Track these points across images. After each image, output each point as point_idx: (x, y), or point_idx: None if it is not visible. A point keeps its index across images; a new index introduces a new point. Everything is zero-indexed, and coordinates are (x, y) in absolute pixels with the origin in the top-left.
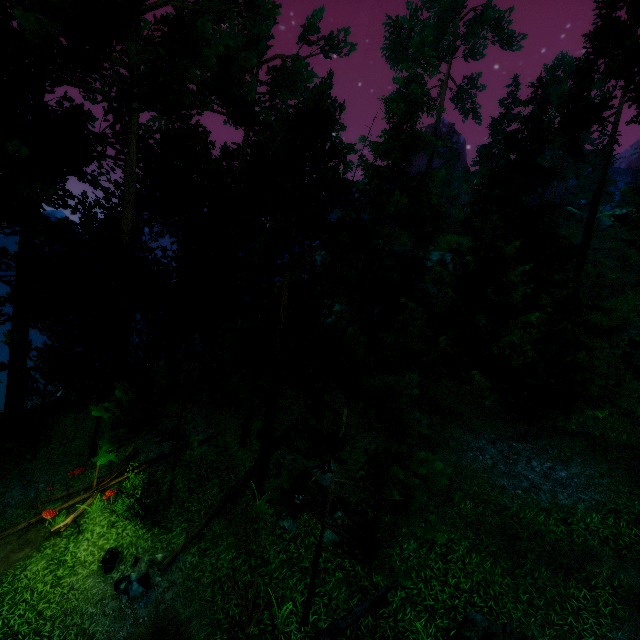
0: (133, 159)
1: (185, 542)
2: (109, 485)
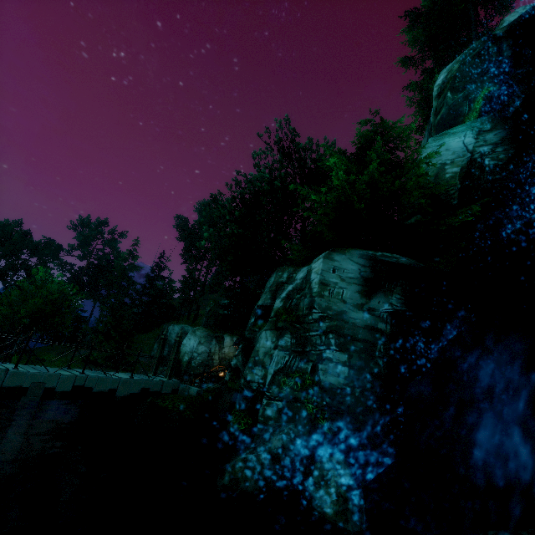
0: (12, 279)
1: None
2: None
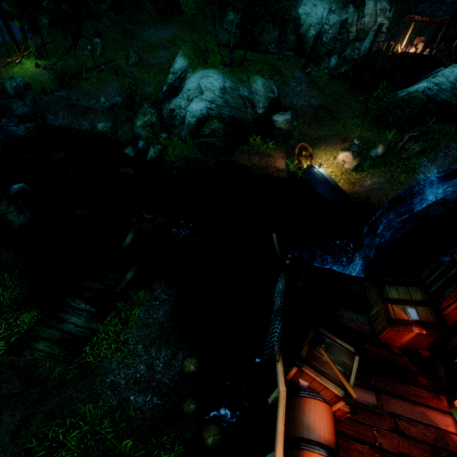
0: None
1: (58, 60)
2: (24, 54)
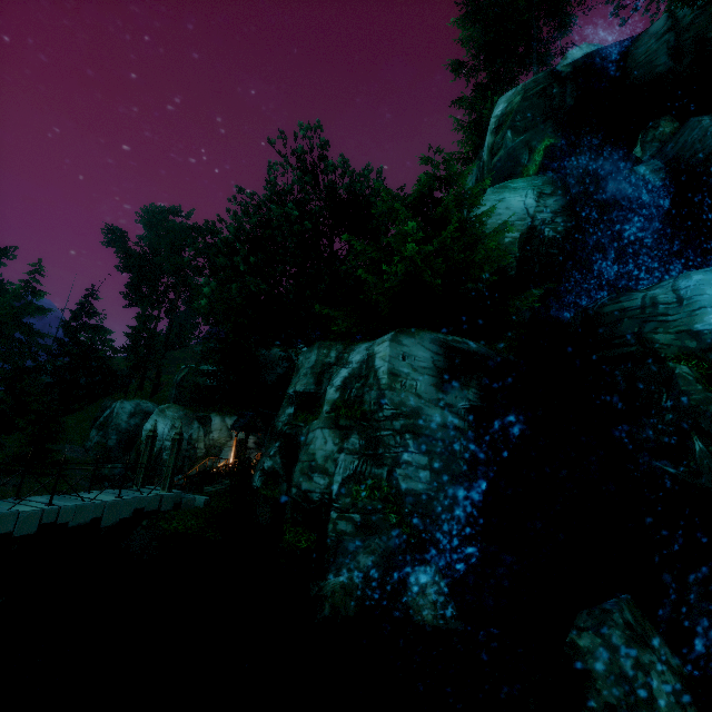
0: None
1: None
2: None
